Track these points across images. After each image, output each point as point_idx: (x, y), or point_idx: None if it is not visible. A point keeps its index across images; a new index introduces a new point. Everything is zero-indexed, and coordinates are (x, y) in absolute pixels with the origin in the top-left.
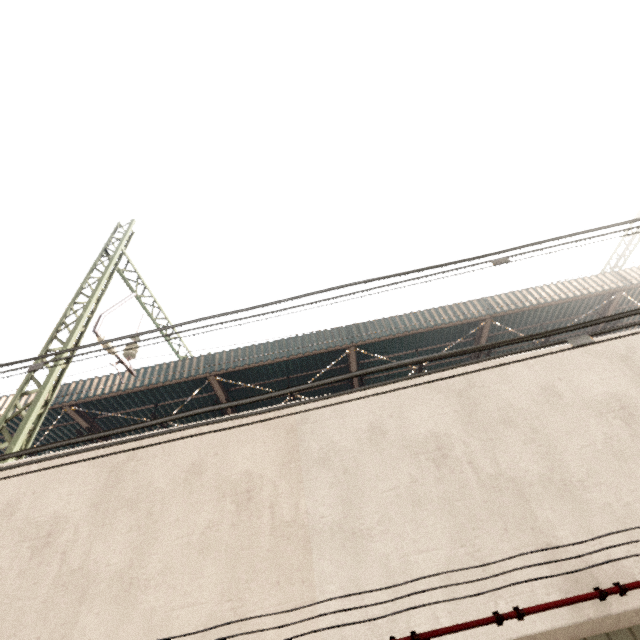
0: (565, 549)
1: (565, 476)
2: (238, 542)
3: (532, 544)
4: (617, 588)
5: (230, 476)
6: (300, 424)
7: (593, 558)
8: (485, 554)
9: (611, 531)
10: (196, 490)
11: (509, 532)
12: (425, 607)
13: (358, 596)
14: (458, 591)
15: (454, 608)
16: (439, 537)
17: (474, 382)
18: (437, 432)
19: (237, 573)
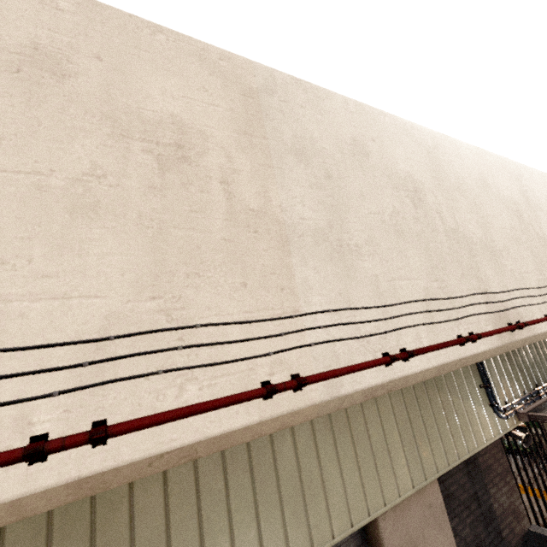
0: (494, 296)
1: (493, 245)
2: (165, 215)
3: (477, 288)
4: (523, 324)
5: (138, 109)
6: (264, 93)
7: (507, 304)
8: (451, 290)
9: (514, 288)
10: (51, 100)
11: (464, 276)
12: (410, 328)
13: (349, 312)
14: (434, 317)
15: (432, 331)
16: (419, 269)
17: (439, 146)
18: (414, 176)
19: (168, 260)
